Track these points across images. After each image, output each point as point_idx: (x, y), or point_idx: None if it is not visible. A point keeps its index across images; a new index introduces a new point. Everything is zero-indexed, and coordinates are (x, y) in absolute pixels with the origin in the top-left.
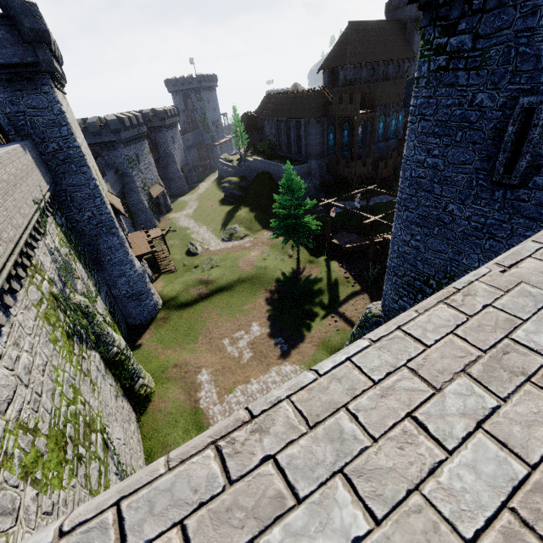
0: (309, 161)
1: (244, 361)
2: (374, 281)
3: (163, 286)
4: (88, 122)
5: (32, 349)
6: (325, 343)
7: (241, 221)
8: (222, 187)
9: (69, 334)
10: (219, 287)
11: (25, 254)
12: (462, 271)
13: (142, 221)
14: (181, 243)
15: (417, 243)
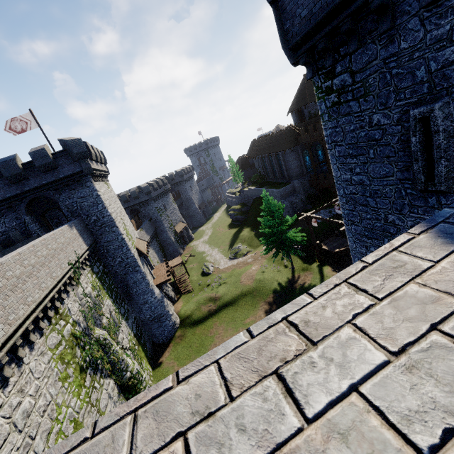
0: (291, 182)
1: None
2: None
3: (182, 305)
4: (131, 191)
5: (37, 392)
6: None
7: (244, 240)
8: (229, 215)
9: (83, 368)
10: (225, 302)
11: (53, 306)
12: None
13: (171, 252)
14: (198, 266)
15: None
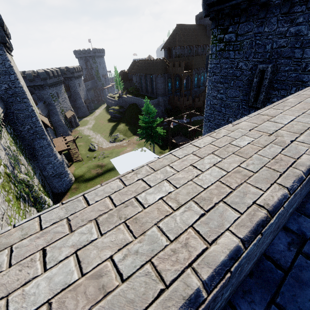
0: (158, 97)
1: None
2: None
3: (75, 169)
4: (26, 73)
5: None
6: None
7: (120, 131)
8: (109, 112)
9: (17, 197)
10: (109, 168)
11: None
12: None
13: (61, 132)
14: (85, 144)
15: None
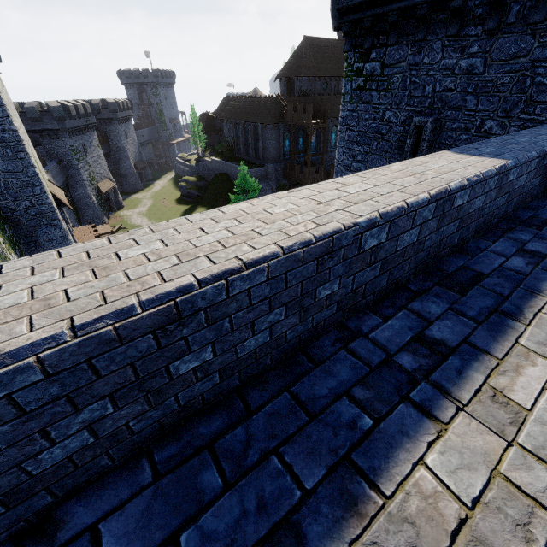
0: (266, 165)
1: None
2: None
3: None
4: (26, 106)
5: None
6: None
7: None
8: (179, 186)
9: None
10: None
11: None
12: None
13: (90, 217)
14: None
15: None
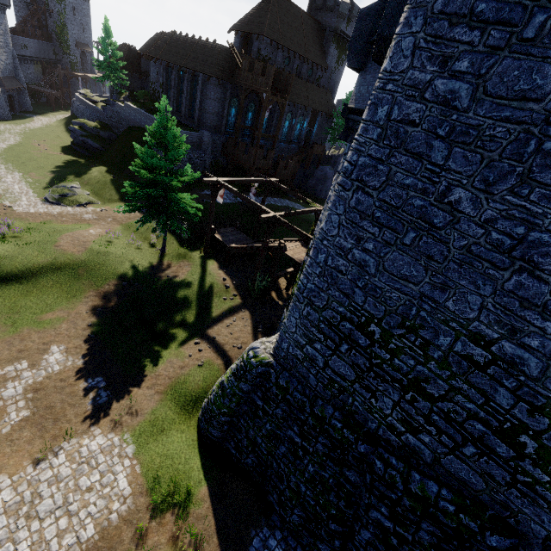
0: (201, 130)
1: (3, 429)
2: (259, 295)
3: None
4: None
5: None
6: (177, 387)
7: (88, 182)
8: (70, 129)
9: None
10: (3, 273)
11: None
12: (440, 322)
13: None
14: None
15: (364, 255)
